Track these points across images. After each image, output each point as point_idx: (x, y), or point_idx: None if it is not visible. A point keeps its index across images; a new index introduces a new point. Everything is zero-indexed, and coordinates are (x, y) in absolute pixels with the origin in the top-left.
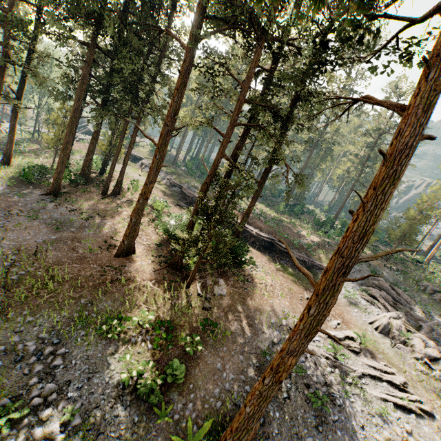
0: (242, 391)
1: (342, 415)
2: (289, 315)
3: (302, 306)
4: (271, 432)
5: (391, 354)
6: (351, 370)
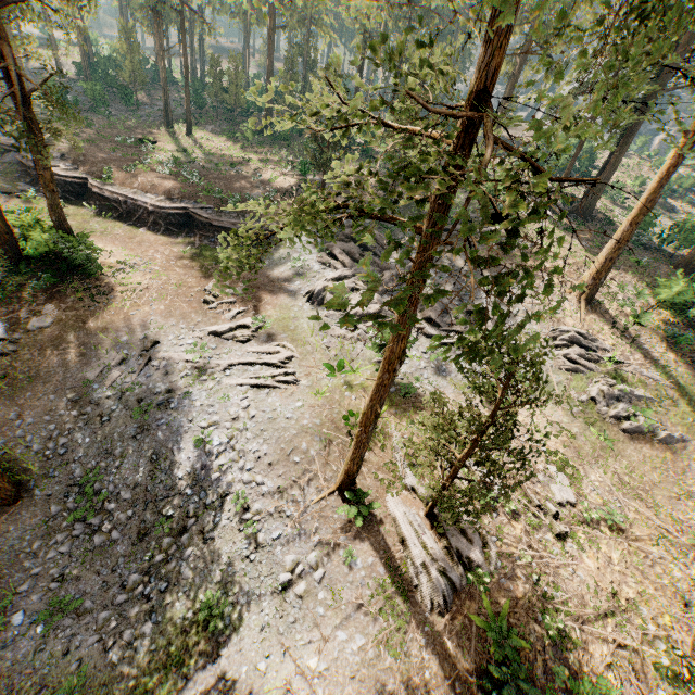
0: (44, 431)
1: (171, 417)
2: (156, 323)
3: (189, 304)
4: (74, 458)
5: (306, 328)
6: (214, 366)
